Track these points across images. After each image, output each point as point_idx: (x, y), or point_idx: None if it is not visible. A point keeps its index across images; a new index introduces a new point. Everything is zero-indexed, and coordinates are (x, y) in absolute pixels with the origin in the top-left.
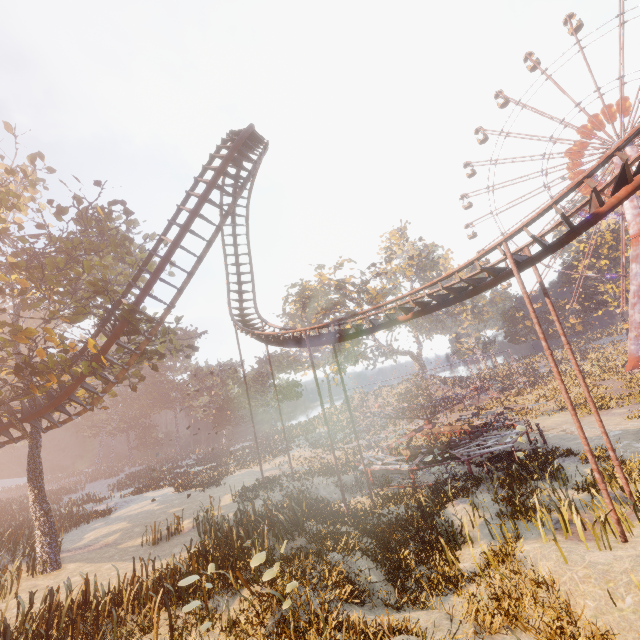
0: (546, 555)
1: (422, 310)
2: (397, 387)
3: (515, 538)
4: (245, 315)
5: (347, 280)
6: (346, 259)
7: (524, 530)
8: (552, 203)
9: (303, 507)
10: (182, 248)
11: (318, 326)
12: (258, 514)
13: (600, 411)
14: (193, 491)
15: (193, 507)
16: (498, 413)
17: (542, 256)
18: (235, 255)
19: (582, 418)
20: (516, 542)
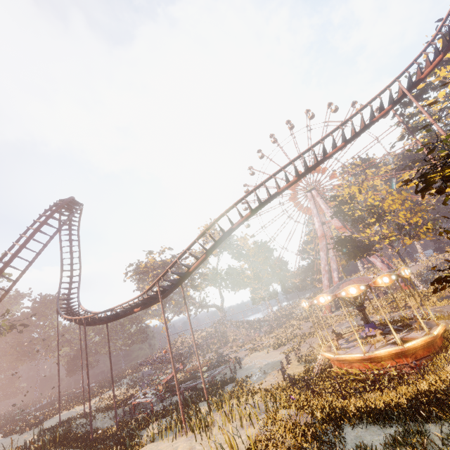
0: (145, 449)
1: (144, 306)
2: (205, 331)
3: (151, 441)
4: (70, 299)
5: (168, 260)
6: (166, 248)
7: (164, 435)
8: (168, 268)
9: (57, 438)
10: (2, 276)
11: (90, 316)
12: (26, 448)
13: (280, 347)
14: (15, 435)
15: (3, 449)
16: (247, 349)
17: (175, 287)
18: (70, 258)
19: (269, 353)
20: (150, 443)
